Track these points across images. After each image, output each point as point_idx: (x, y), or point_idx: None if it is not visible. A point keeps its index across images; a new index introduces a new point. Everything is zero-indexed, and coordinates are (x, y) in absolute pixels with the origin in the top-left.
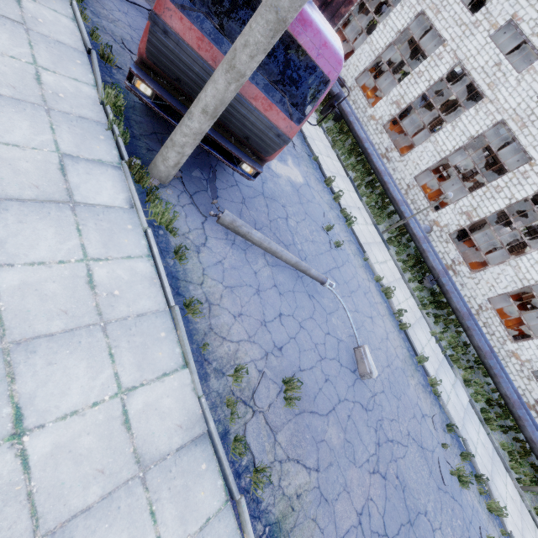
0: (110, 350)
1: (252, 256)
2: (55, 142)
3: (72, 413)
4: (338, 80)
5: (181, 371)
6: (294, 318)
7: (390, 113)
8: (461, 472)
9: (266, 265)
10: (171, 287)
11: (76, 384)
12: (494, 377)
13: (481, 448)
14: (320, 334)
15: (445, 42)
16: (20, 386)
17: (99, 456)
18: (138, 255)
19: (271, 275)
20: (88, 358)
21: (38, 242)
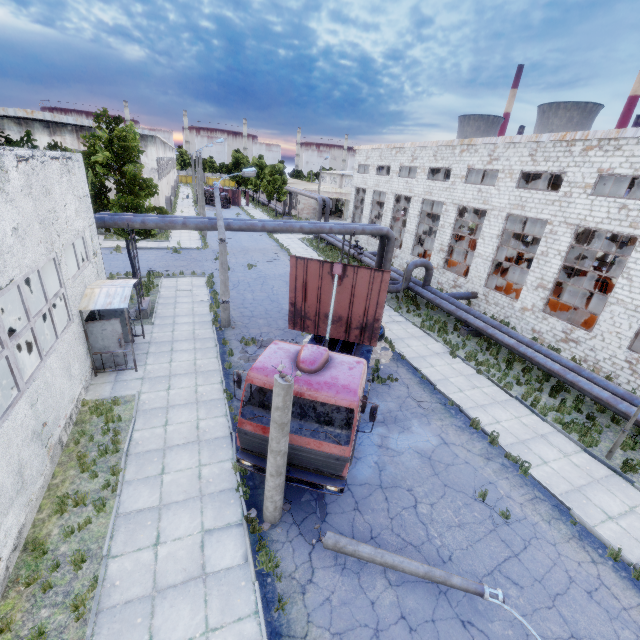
0: None
1: (368, 579)
2: (202, 522)
3: None
4: (466, 296)
5: None
6: None
7: (540, 298)
8: None
9: (388, 586)
10: None
11: None
12: None
13: None
14: None
15: (548, 221)
16: None
17: None
18: (247, 614)
19: (396, 600)
20: None
21: (178, 622)
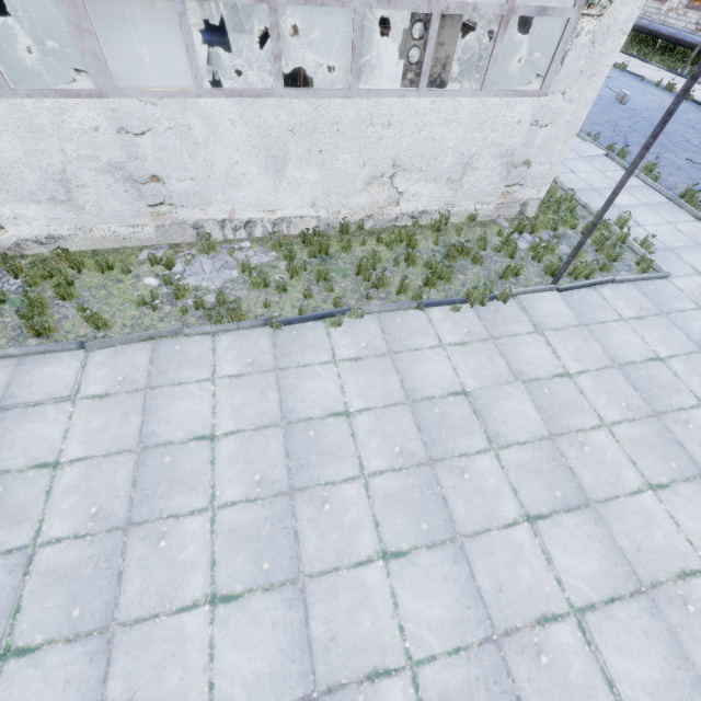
0: None
1: None
2: None
3: None
4: None
5: None
6: None
7: None
8: None
9: None
10: None
11: None
12: None
13: None
14: None
15: None
16: None
17: None
18: None
19: None
20: None
21: None
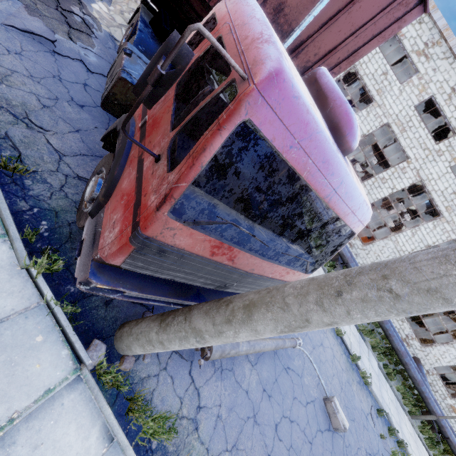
0: None
1: (239, 371)
2: None
3: None
4: None
5: None
6: (285, 417)
7: None
8: (395, 455)
9: (252, 368)
10: None
11: None
12: (389, 337)
13: (391, 406)
14: (303, 412)
15: None
16: None
17: None
18: None
19: (258, 378)
20: None
21: None
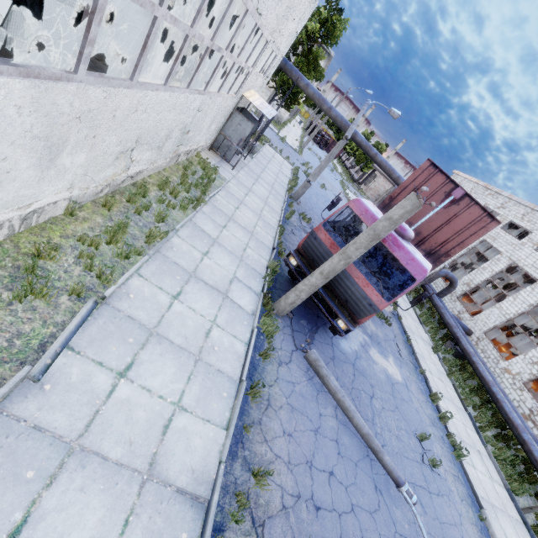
0: (191, 375)
1: (323, 400)
2: (235, 271)
3: (148, 389)
4: (463, 328)
5: (221, 429)
6: (347, 492)
7: (531, 372)
8: None
9: (334, 417)
10: (249, 371)
11: (162, 376)
12: None
13: None
14: None
15: None
16: (142, 353)
17: (138, 431)
18: (241, 339)
19: (336, 429)
20: (178, 369)
21: (199, 301)
